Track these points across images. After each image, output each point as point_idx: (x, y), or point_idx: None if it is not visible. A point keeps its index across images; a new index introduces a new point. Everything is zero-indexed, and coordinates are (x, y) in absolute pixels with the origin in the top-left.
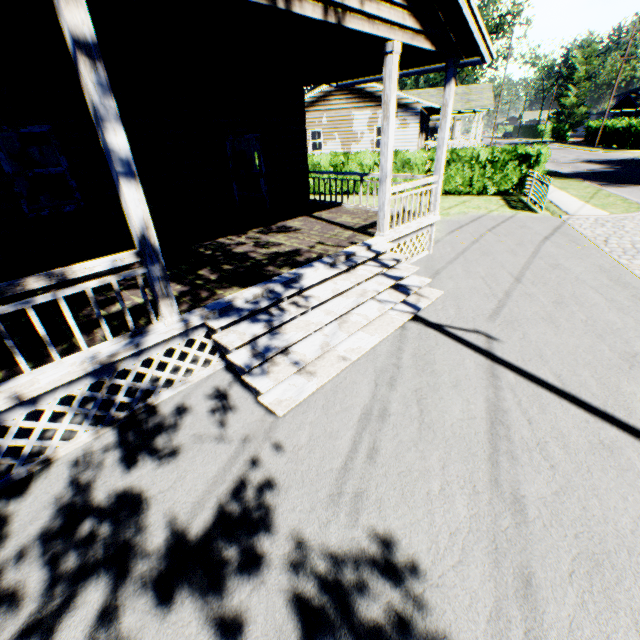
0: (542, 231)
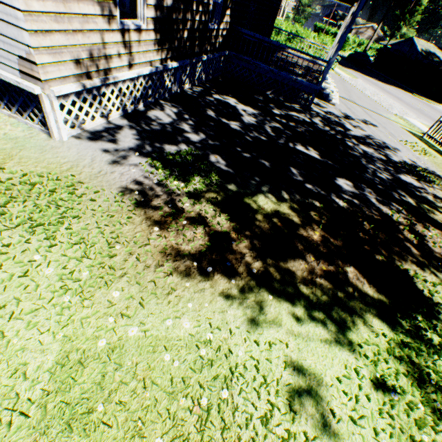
0: (339, 79)
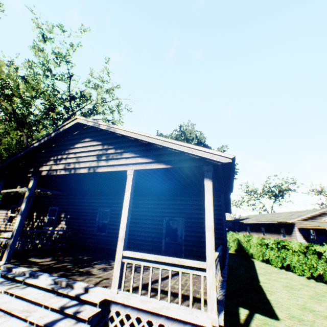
0: None
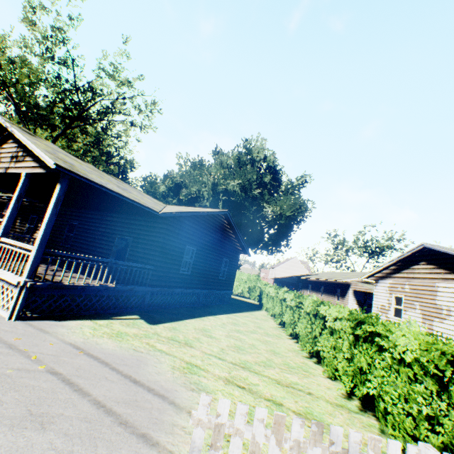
0: None
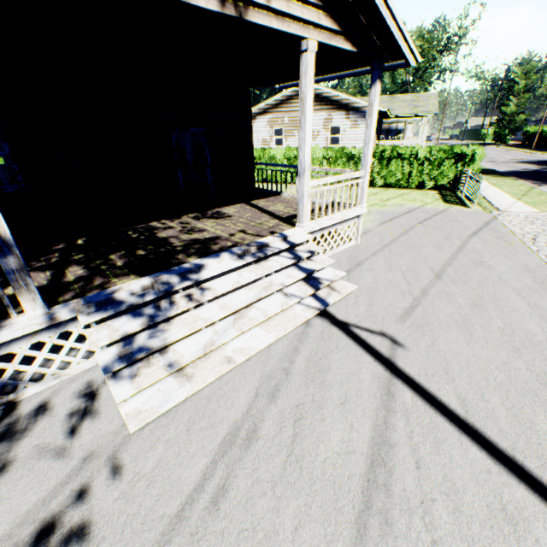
0: (471, 226)
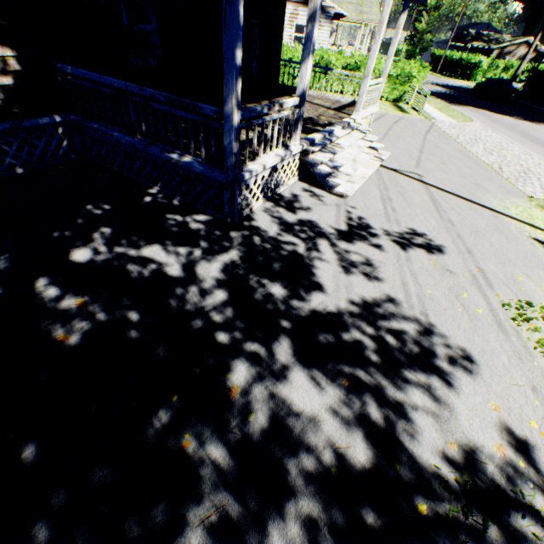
0: (423, 128)
